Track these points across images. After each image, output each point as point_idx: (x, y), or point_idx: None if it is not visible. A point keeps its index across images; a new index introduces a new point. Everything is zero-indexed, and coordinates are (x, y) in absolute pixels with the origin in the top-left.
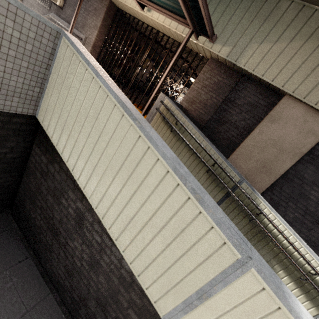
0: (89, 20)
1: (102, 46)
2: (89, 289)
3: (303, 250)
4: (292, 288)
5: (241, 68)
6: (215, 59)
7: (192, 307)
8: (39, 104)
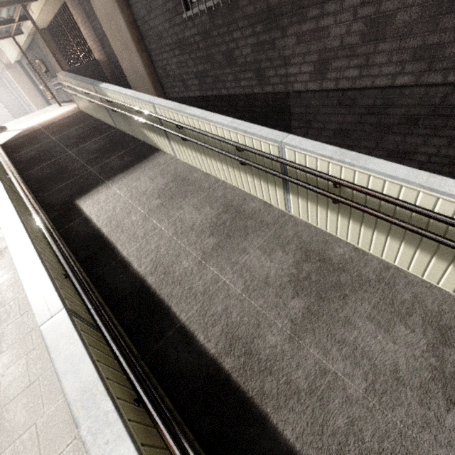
0: (51, 61)
1: None
2: None
3: (127, 99)
4: (154, 137)
5: None
6: None
7: None
8: None
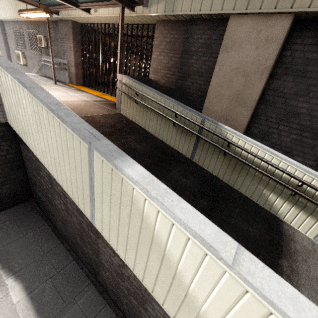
0: (65, 46)
1: (82, 62)
2: (73, 229)
3: (283, 164)
4: (288, 208)
5: (180, 15)
6: (160, 20)
7: (94, 202)
8: (5, 113)
